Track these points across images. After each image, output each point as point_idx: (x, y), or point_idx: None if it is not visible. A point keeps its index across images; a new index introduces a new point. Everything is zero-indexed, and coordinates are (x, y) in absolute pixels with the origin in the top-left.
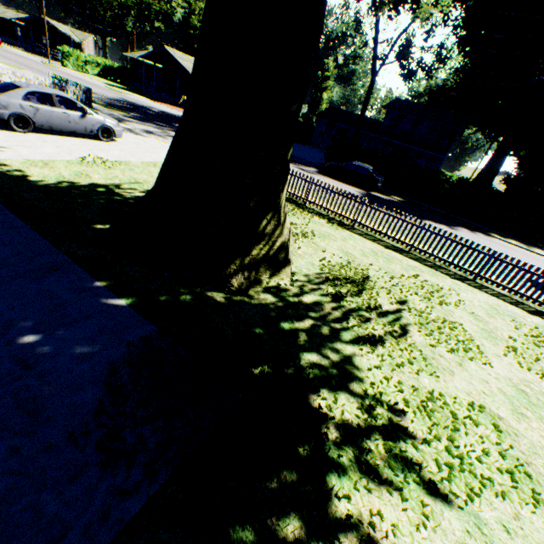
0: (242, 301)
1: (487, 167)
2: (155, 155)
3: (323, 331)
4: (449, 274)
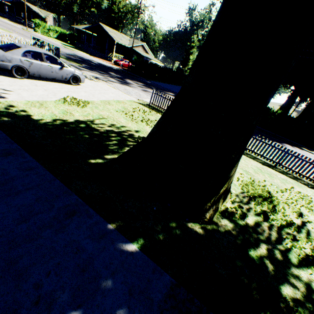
0: (213, 230)
1: (285, 104)
2: (107, 95)
3: (277, 255)
4: (305, 183)
